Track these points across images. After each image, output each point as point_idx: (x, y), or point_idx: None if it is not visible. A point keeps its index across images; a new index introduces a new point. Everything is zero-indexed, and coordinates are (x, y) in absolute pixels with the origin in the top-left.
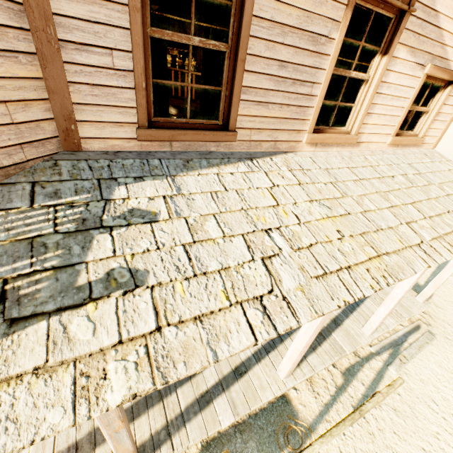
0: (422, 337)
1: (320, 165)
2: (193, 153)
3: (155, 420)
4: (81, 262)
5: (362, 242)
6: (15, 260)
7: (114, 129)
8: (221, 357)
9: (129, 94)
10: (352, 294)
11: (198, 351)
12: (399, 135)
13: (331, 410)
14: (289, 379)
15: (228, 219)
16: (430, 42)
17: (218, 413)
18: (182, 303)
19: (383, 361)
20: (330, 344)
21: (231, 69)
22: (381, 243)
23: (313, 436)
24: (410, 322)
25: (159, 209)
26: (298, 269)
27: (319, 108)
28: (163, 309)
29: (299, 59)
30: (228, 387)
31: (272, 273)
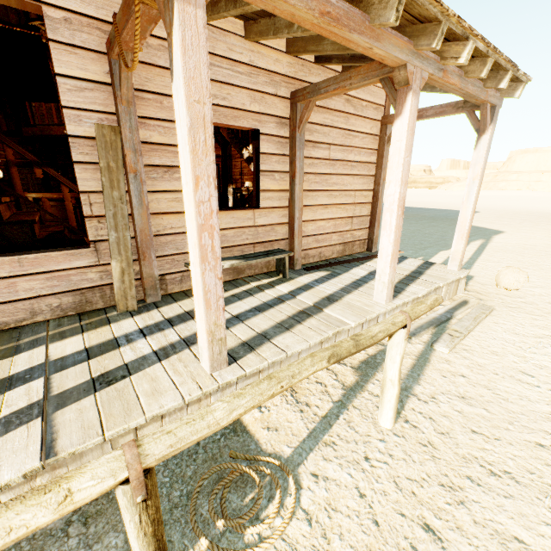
0: (474, 309)
1: None
2: None
3: None
4: None
5: None
6: None
7: None
8: None
9: None
10: None
11: None
12: None
13: (336, 424)
14: (228, 370)
15: None
16: None
17: None
18: None
19: (425, 342)
20: (319, 319)
21: None
22: None
23: (292, 478)
24: (452, 301)
25: None
26: None
27: None
28: None
29: None
30: (62, 407)
31: None
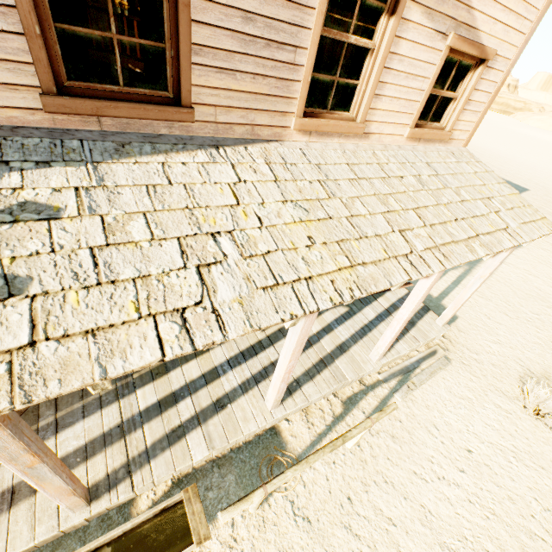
0: (436, 362)
1: (312, 160)
2: (134, 135)
3: (113, 459)
4: None
5: (337, 250)
6: None
7: (5, 93)
8: (112, 373)
9: (18, 42)
10: (303, 307)
11: (82, 368)
12: (421, 127)
13: (324, 440)
14: (278, 410)
15: (164, 219)
16: (452, 2)
17: (190, 448)
18: (72, 315)
19: (390, 388)
20: (331, 372)
21: (173, 16)
22: (359, 253)
23: None
24: (427, 347)
25: (66, 204)
26: (243, 279)
27: (308, 83)
28: (44, 322)
29: (271, 11)
30: (206, 420)
31: (206, 283)
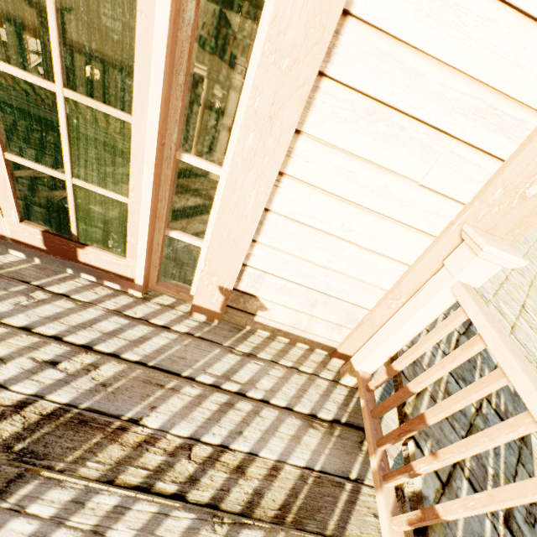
0: None
1: None
2: None
3: None
4: (494, 366)
5: None
6: (472, 375)
7: None
8: None
9: None
10: None
11: None
12: None
13: None
14: None
15: (504, 298)
16: None
17: None
18: None
19: None
20: None
21: None
22: None
23: None
24: None
25: None
26: None
27: None
28: None
29: None
30: None
31: None
